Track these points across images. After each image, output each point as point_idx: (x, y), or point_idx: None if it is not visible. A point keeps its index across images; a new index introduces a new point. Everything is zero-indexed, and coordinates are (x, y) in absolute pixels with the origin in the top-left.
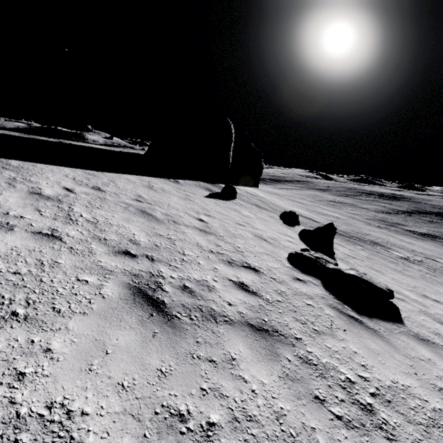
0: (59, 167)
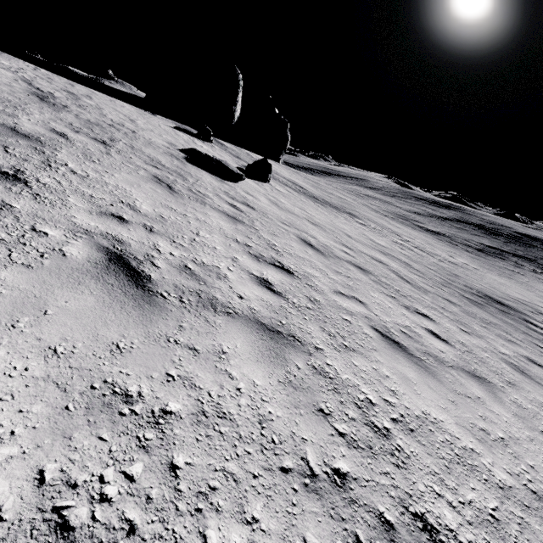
0: (26, 62)
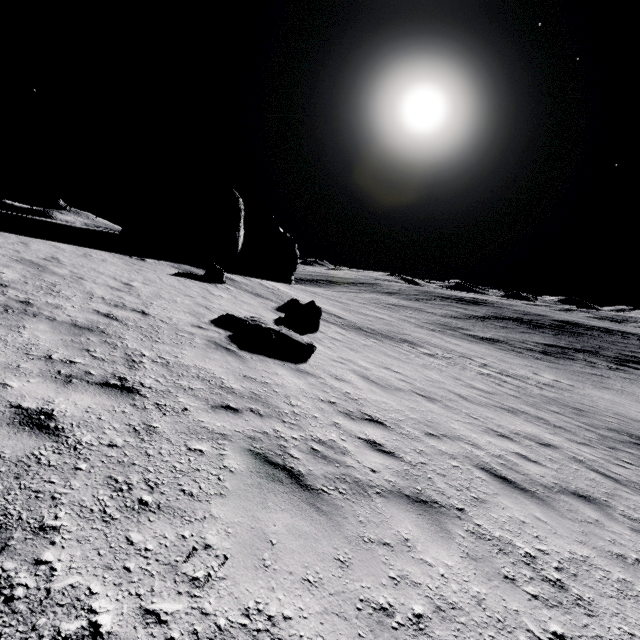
0: None
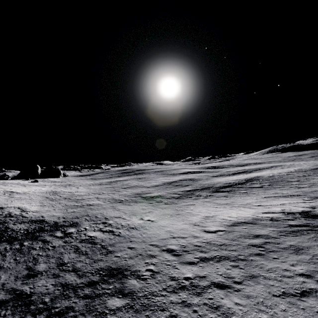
0: None
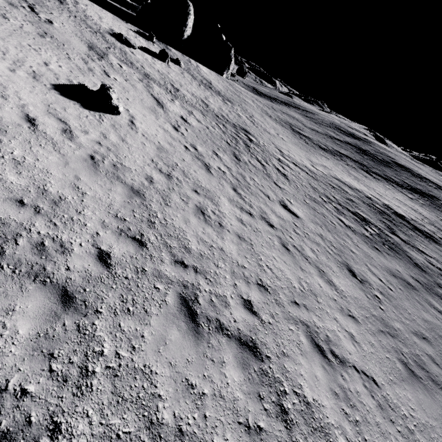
0: None
